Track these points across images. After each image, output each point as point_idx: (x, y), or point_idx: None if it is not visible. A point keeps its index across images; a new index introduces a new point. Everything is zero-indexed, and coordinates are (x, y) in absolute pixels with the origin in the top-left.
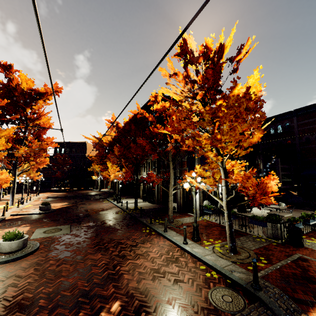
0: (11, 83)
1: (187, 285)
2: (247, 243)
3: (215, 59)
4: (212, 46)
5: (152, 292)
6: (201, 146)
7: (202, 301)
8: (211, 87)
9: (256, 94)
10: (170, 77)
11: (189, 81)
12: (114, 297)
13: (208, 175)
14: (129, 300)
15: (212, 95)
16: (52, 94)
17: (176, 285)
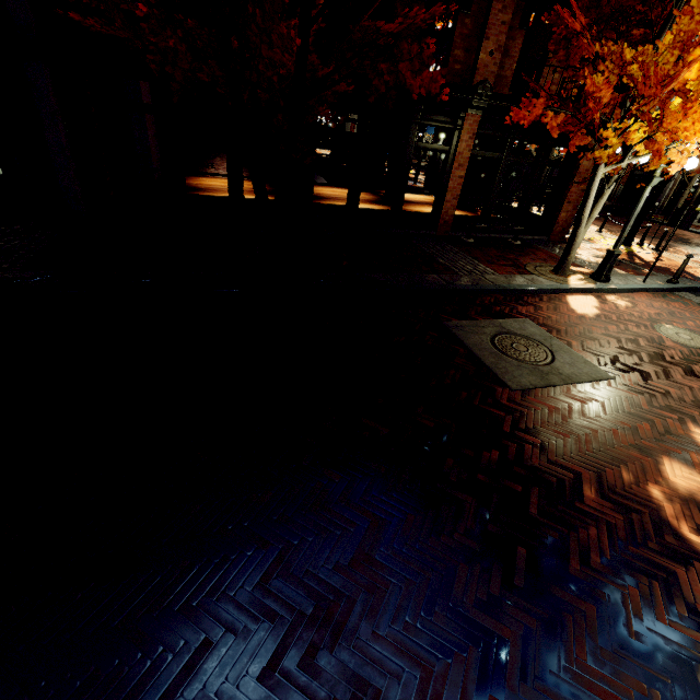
0: None
1: None
2: None
3: None
4: None
5: None
6: None
7: None
8: None
9: None
10: None
11: None
12: None
13: None
14: None
15: None
16: None
17: None
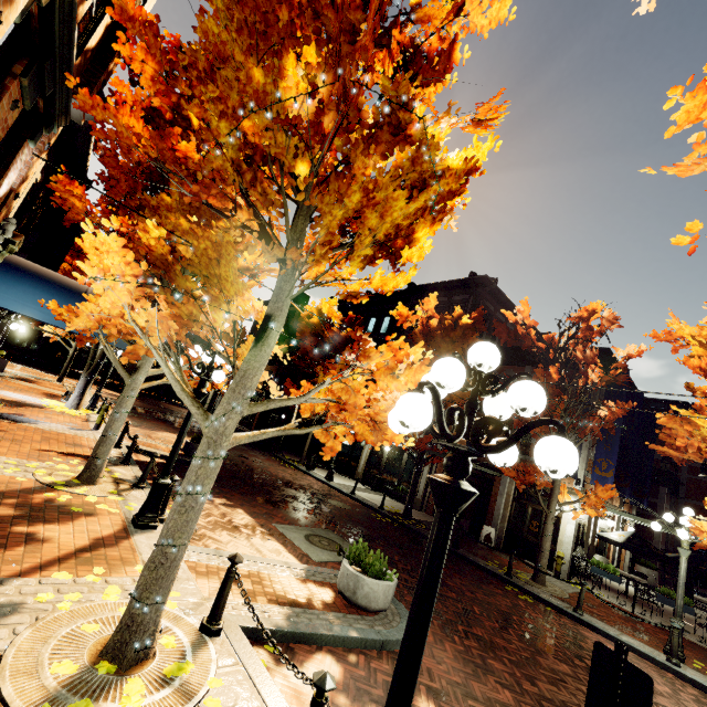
0: None
1: None
2: None
3: None
4: None
5: None
6: None
7: None
8: None
9: None
10: None
11: None
12: None
13: None
14: None
15: None
16: None
17: None
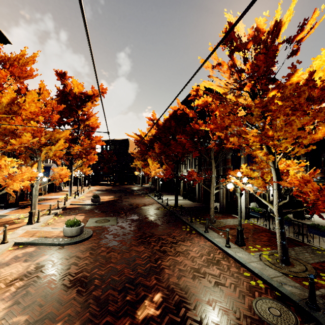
0: (65, 89)
1: (229, 290)
2: (303, 254)
3: (268, 40)
4: (264, 27)
5: (192, 290)
6: (248, 144)
7: (245, 309)
8: (262, 75)
9: (324, 78)
10: (213, 68)
11: (236, 71)
12: (156, 289)
13: (256, 176)
14: (170, 294)
15: (262, 86)
16: (98, 95)
17: (216, 288)
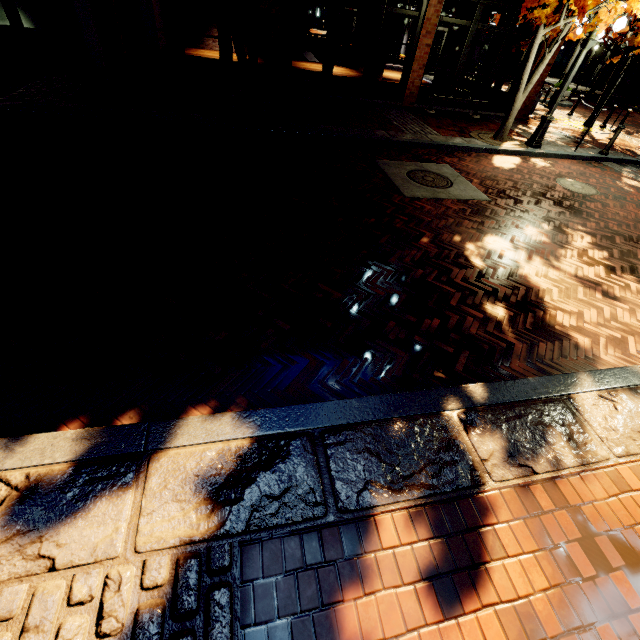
0: None
1: None
2: None
3: None
4: None
5: None
6: None
7: None
8: None
9: None
10: None
11: None
12: None
13: None
14: None
15: None
16: None
17: None
